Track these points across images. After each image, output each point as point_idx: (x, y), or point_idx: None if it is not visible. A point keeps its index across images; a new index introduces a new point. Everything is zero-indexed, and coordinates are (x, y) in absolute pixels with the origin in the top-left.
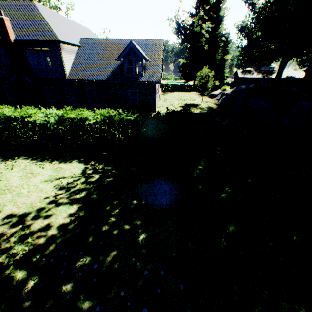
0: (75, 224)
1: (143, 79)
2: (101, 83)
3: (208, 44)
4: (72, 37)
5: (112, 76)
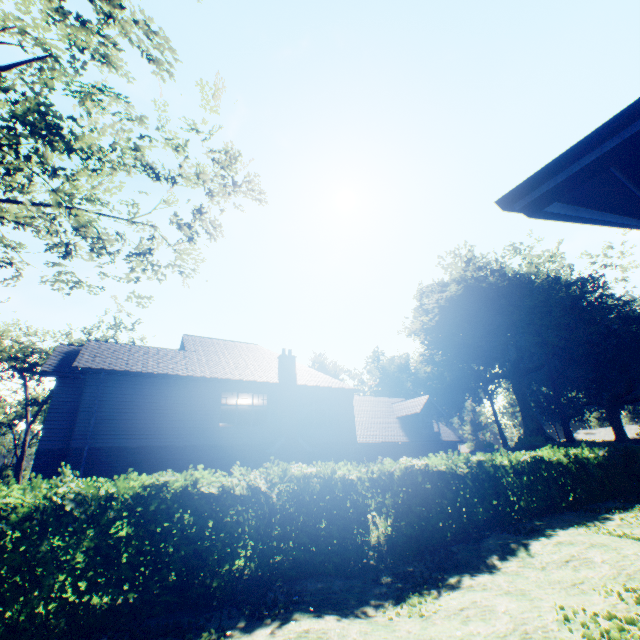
0: None
1: (443, 437)
2: (400, 445)
3: None
4: None
5: (409, 435)
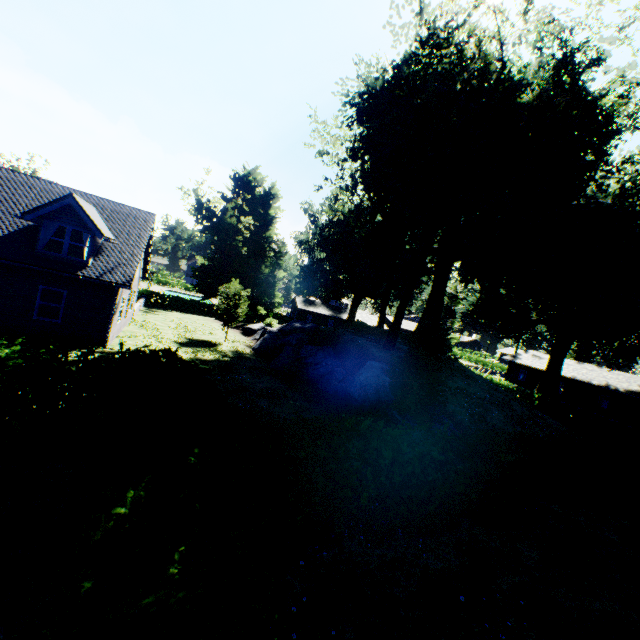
0: None
1: (86, 271)
2: None
3: (250, 246)
4: None
5: None
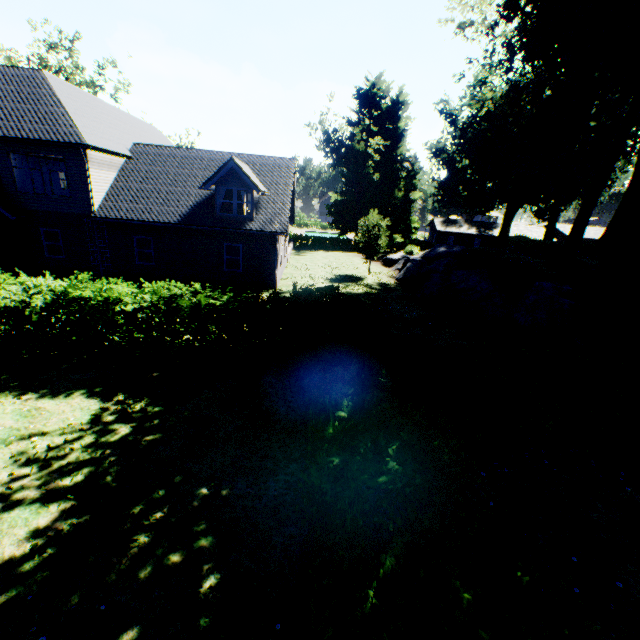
0: (43, 557)
1: (252, 225)
2: (167, 227)
3: (380, 171)
4: (117, 140)
5: (190, 216)
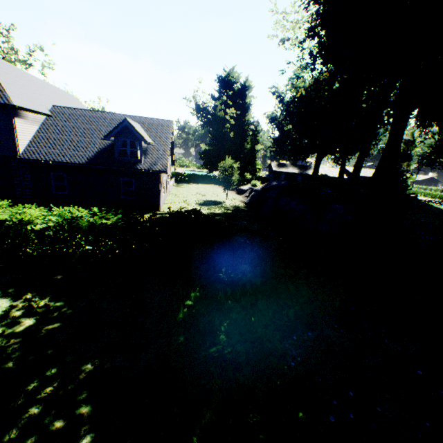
0: None
1: (142, 166)
2: (77, 166)
3: (234, 130)
4: (39, 103)
5: (96, 158)
